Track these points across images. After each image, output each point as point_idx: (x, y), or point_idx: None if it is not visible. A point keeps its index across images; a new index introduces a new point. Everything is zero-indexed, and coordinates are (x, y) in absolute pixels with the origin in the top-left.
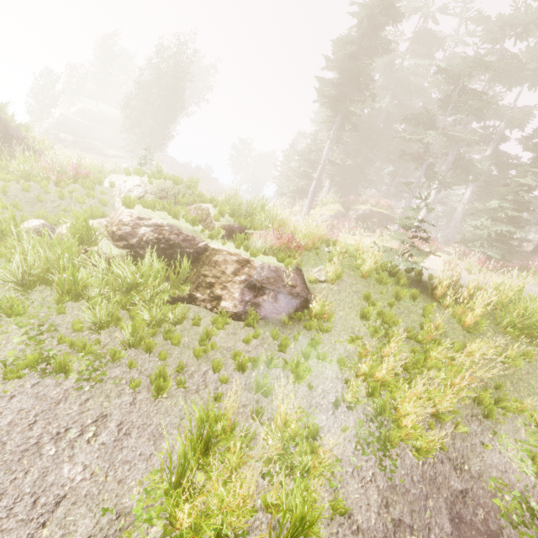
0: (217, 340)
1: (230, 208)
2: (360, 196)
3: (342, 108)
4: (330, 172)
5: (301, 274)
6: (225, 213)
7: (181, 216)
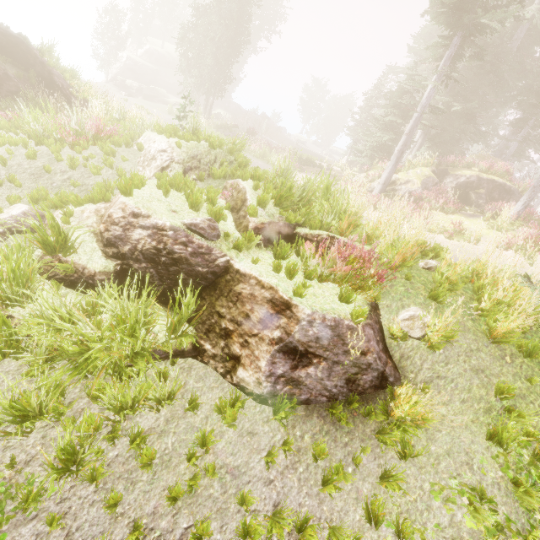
0: (220, 447)
1: (276, 193)
2: (464, 156)
3: (467, 22)
4: (426, 122)
5: (377, 318)
6: (267, 202)
7: (202, 206)
